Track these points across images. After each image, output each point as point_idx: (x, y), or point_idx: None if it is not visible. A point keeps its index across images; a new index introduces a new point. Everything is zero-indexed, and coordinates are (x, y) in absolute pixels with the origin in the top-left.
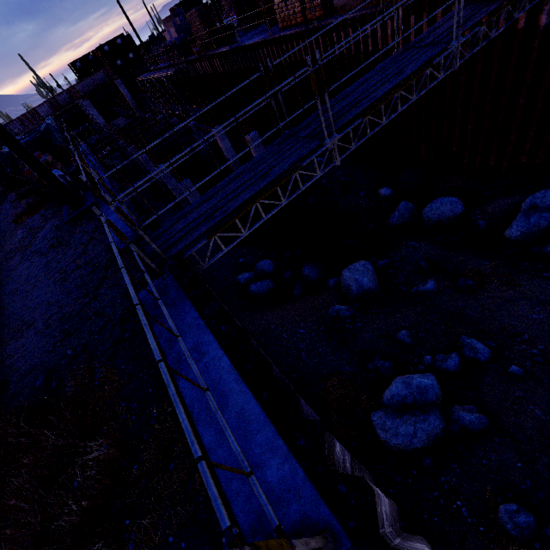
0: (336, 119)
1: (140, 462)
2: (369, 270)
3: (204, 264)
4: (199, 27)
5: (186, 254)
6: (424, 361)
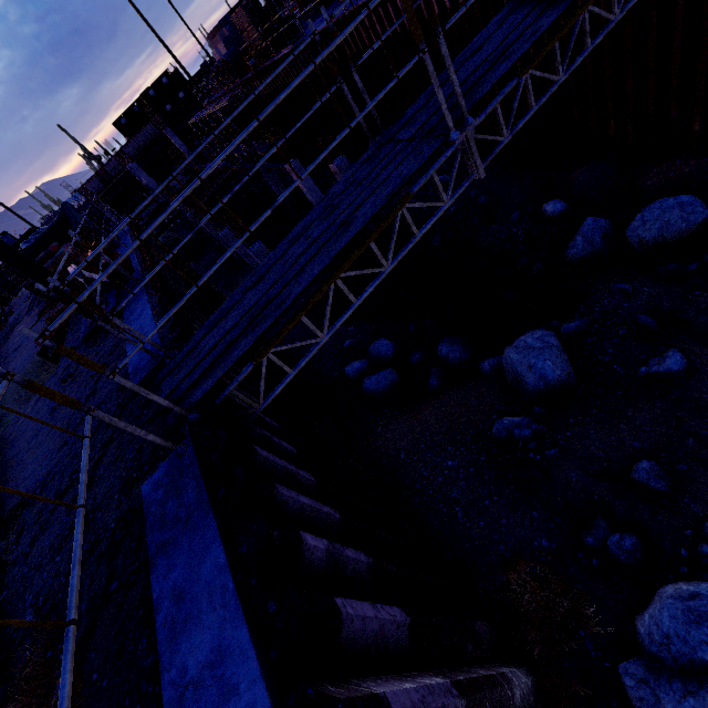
0: (465, 91)
1: None
2: (553, 345)
3: (259, 404)
4: (250, 29)
5: (219, 397)
6: None
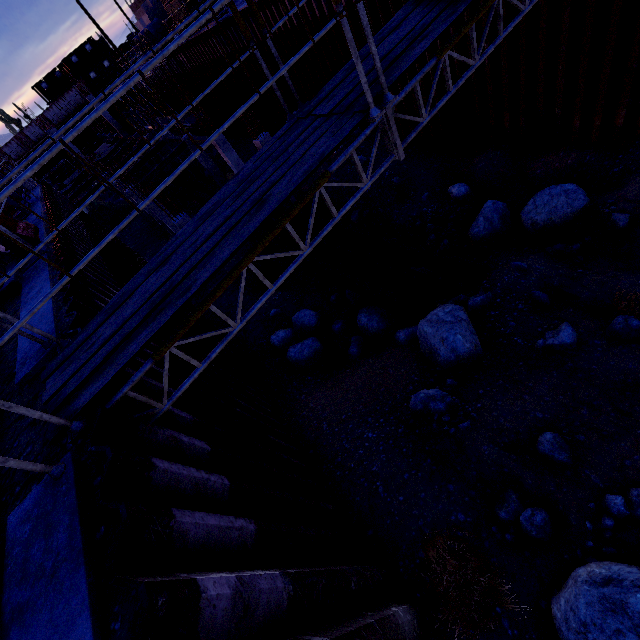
0: (384, 68)
1: None
2: (462, 319)
3: (162, 403)
4: (173, 2)
5: (110, 400)
6: (609, 507)
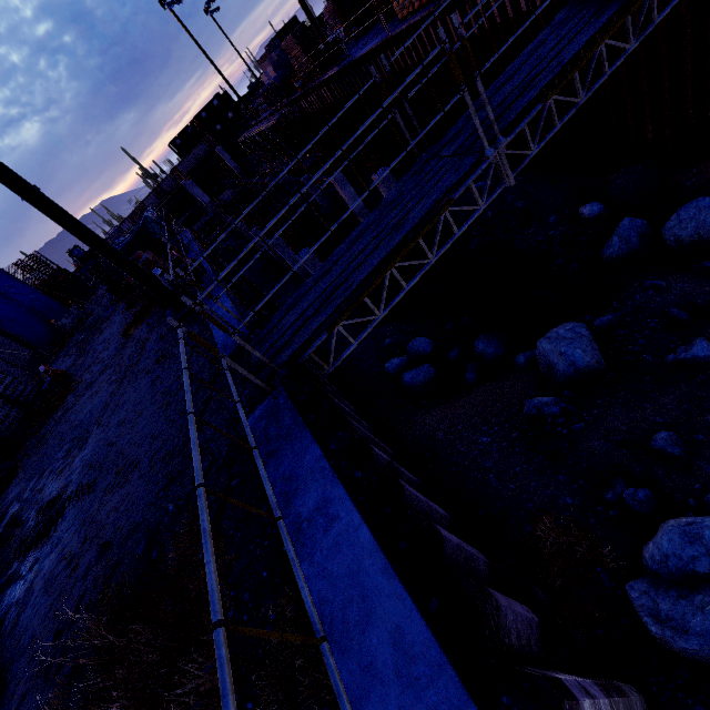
0: (498, 115)
1: (255, 698)
2: (583, 336)
3: (329, 367)
4: (299, 54)
5: (301, 358)
6: None
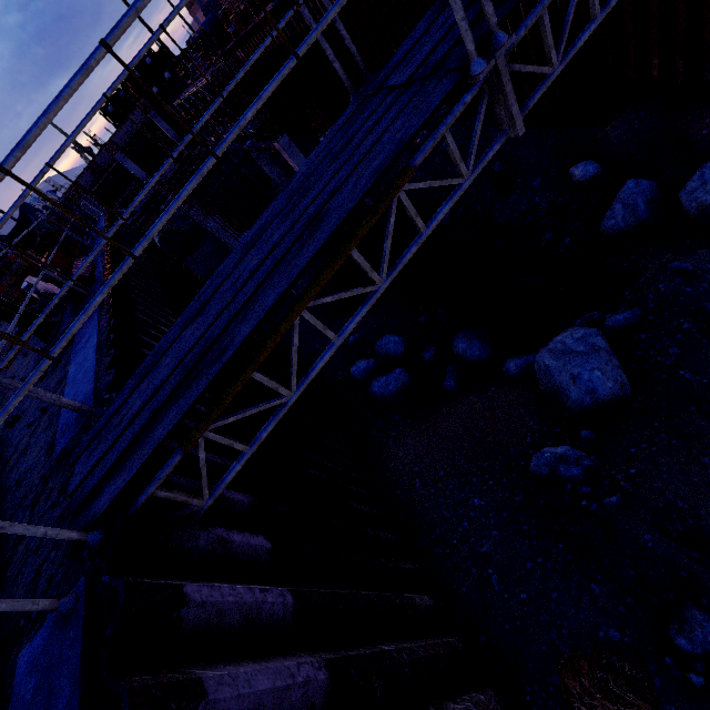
0: None
1: None
2: (600, 348)
3: (203, 498)
4: None
5: (134, 504)
6: None
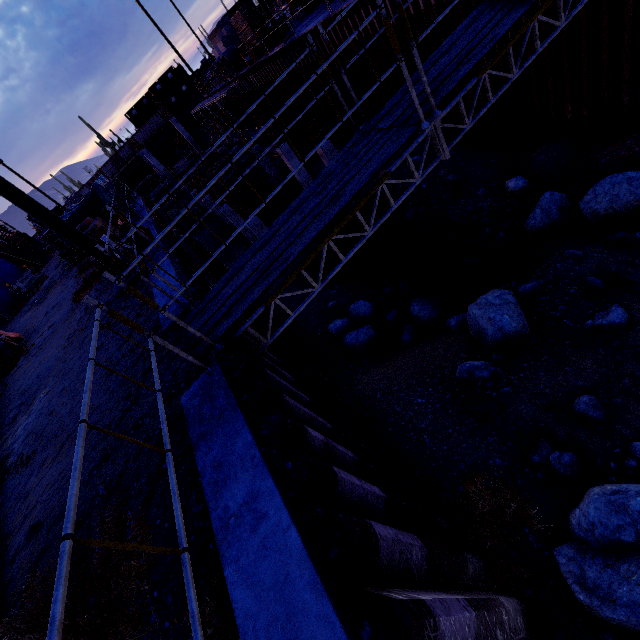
0: (434, 88)
1: None
2: (510, 302)
3: (267, 339)
4: (247, 30)
5: (238, 332)
6: (634, 451)
